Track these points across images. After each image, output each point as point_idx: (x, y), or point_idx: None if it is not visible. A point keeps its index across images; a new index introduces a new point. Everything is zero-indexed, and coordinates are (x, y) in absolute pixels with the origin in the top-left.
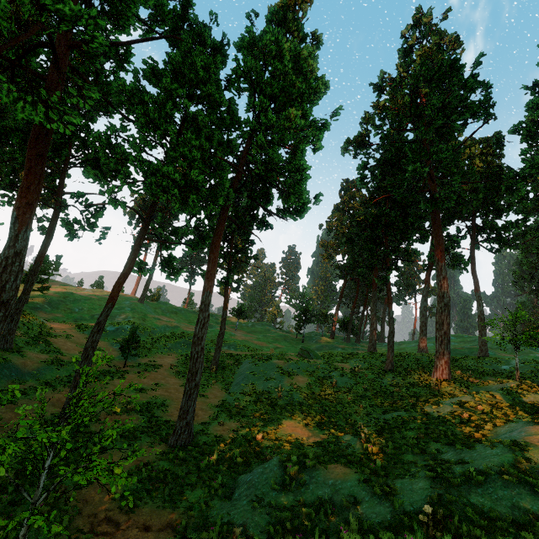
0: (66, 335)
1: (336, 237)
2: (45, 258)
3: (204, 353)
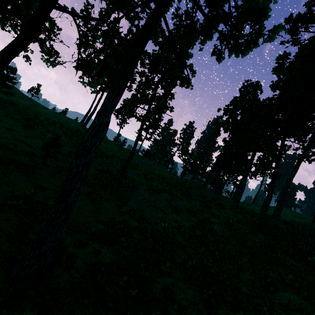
0: (9, 128)
1: (227, 120)
2: (13, 69)
3: (89, 169)
